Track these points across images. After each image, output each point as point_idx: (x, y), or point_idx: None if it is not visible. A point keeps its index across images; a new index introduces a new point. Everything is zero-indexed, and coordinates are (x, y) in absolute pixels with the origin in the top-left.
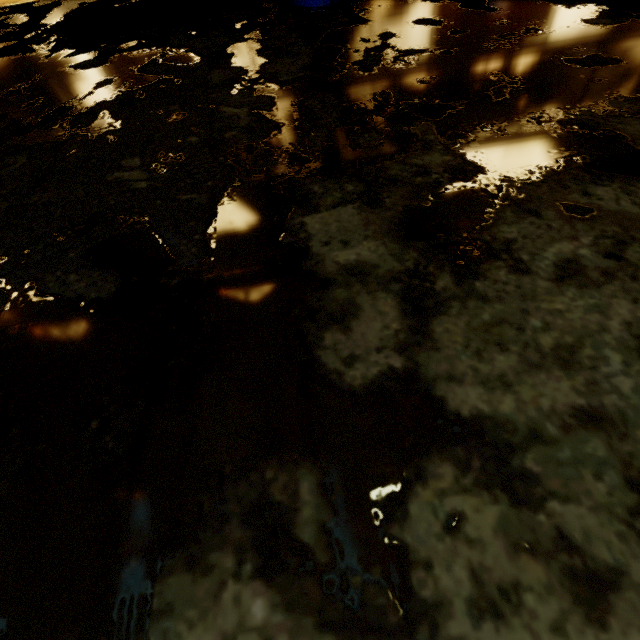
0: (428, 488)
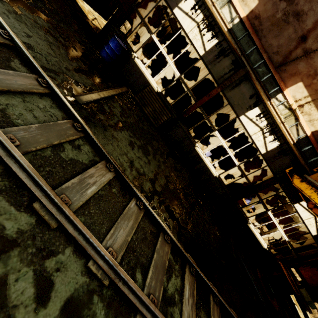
0: (10, 6)
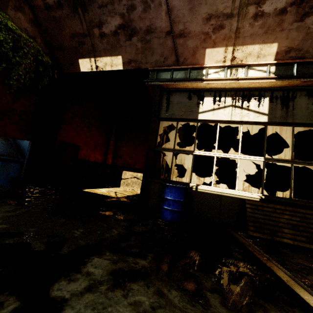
0: None
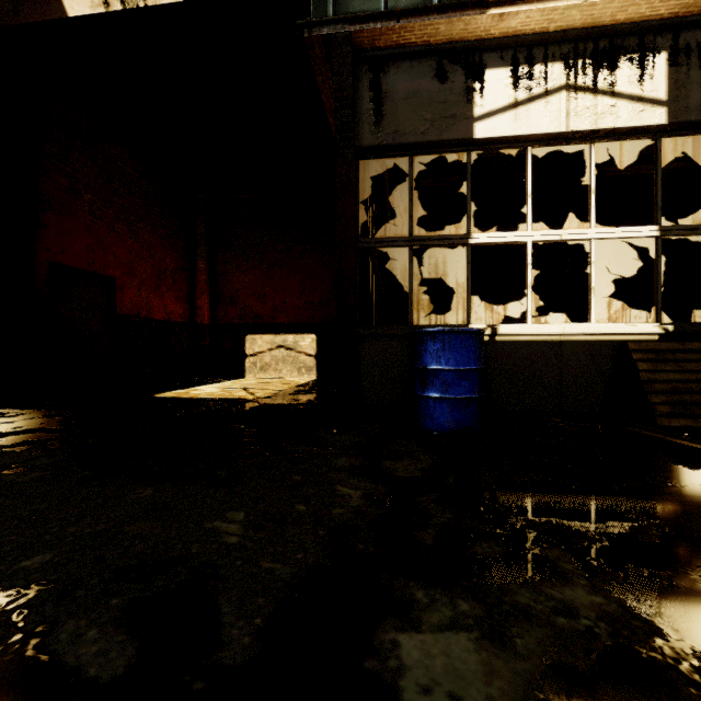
0: None
